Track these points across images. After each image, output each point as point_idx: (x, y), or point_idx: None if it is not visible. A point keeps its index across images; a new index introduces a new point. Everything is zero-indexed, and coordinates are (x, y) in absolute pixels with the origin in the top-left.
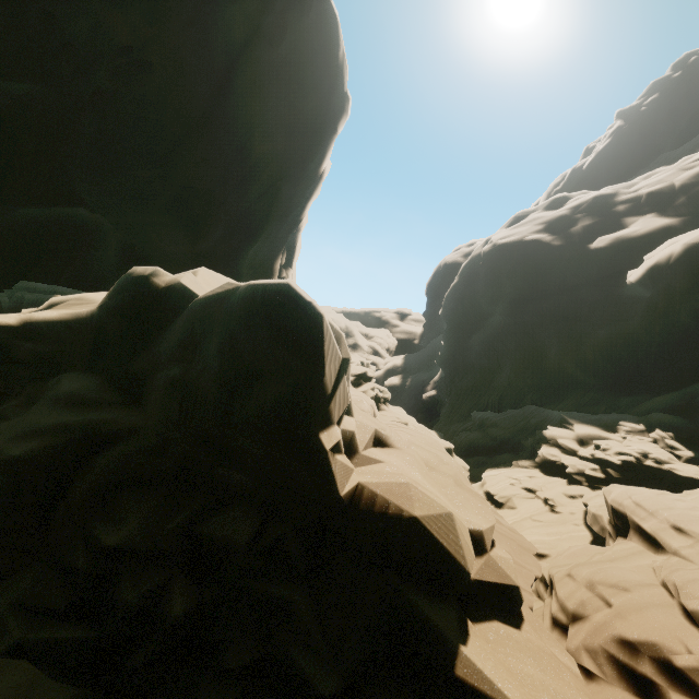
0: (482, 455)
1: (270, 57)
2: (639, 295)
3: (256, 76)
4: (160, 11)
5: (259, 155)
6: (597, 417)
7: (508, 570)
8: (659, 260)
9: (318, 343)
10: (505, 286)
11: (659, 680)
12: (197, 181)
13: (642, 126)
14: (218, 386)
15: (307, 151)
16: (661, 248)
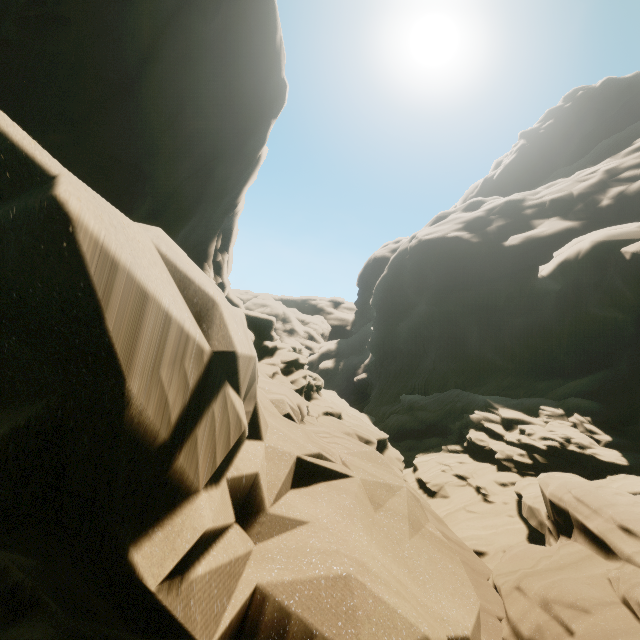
0: (411, 439)
1: (203, 29)
2: (549, 288)
3: (187, 47)
4: None
5: (191, 131)
6: (519, 402)
7: None
8: (568, 256)
9: (83, 310)
10: (429, 278)
11: None
12: (119, 151)
13: (541, 145)
14: None
15: (242, 132)
16: (568, 246)
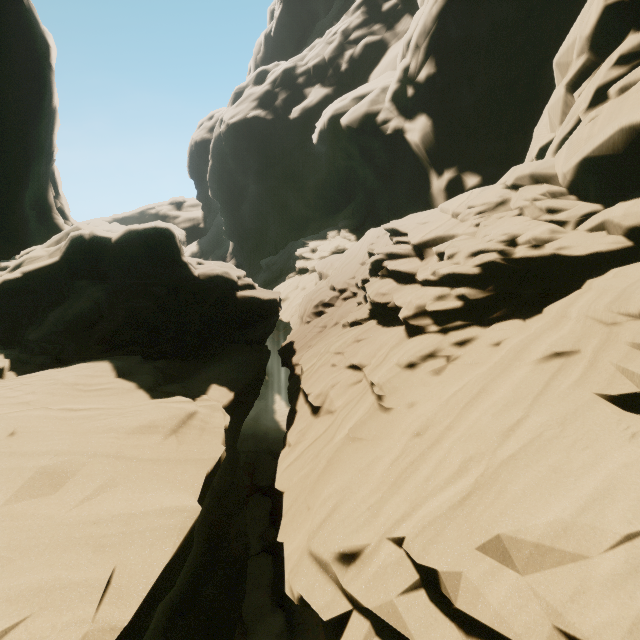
0: (273, 284)
1: None
2: (322, 150)
3: None
4: None
5: None
6: (319, 235)
7: (249, 280)
8: (321, 127)
9: (173, 234)
10: (248, 160)
11: (323, 309)
12: None
13: None
14: (146, 257)
15: (37, 94)
16: (322, 117)
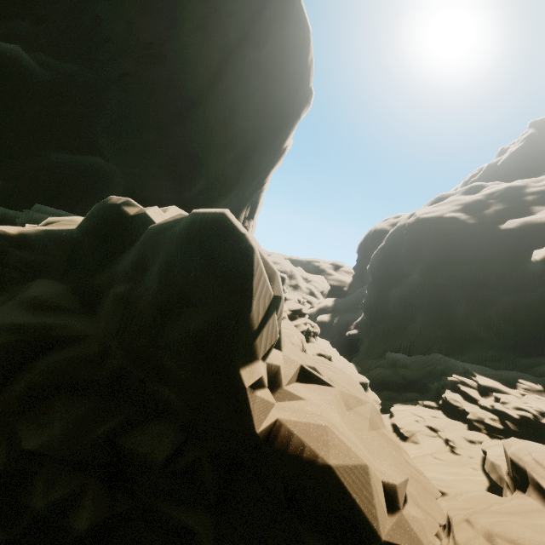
0: (392, 391)
1: (254, 56)
2: (542, 271)
3: (242, 70)
4: (177, 18)
5: (237, 130)
6: (498, 373)
7: (420, 533)
8: None
9: (247, 277)
10: (423, 252)
11: None
12: (187, 145)
13: None
14: (154, 307)
15: (275, 130)
16: None
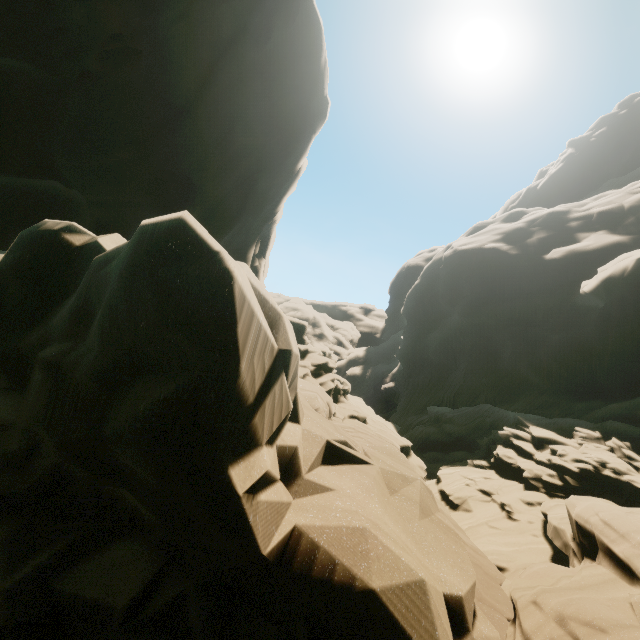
0: (437, 451)
1: (255, 55)
2: (592, 304)
3: (240, 72)
4: (152, 4)
5: (239, 147)
6: (553, 421)
7: None
8: (613, 272)
9: (226, 322)
10: (463, 289)
11: None
12: (175, 166)
13: (592, 154)
14: (95, 378)
15: (285, 147)
16: (614, 261)
